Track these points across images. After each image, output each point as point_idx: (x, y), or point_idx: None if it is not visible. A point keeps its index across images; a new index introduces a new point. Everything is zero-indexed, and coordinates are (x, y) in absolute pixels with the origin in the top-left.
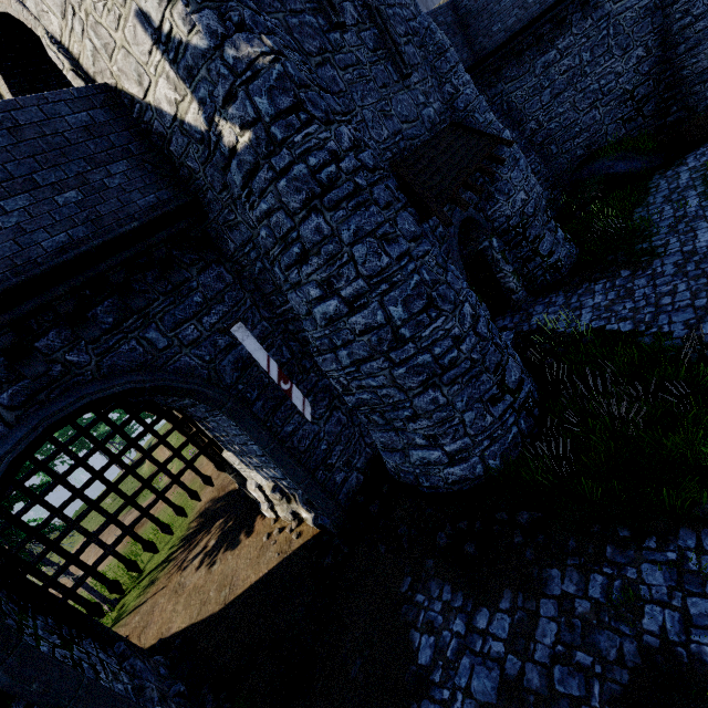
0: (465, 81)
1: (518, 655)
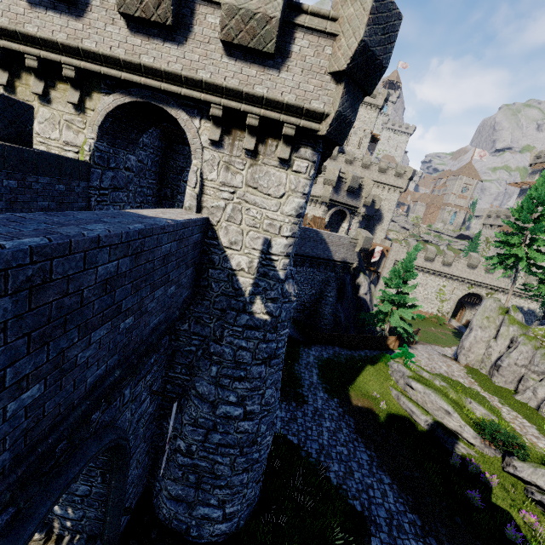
0: None
1: None
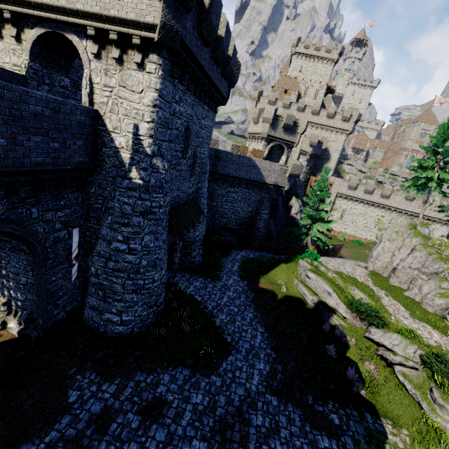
0: (205, 186)
1: (114, 398)
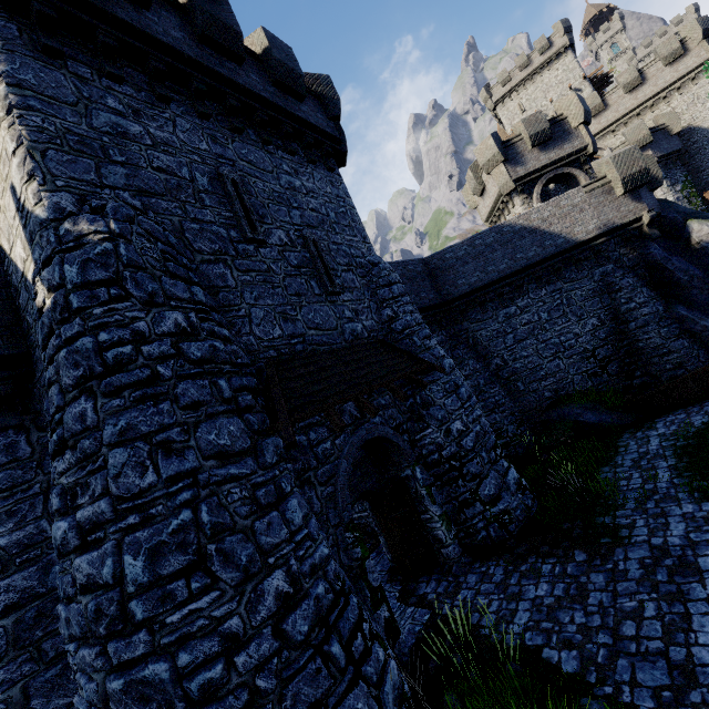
0: (406, 309)
1: None
